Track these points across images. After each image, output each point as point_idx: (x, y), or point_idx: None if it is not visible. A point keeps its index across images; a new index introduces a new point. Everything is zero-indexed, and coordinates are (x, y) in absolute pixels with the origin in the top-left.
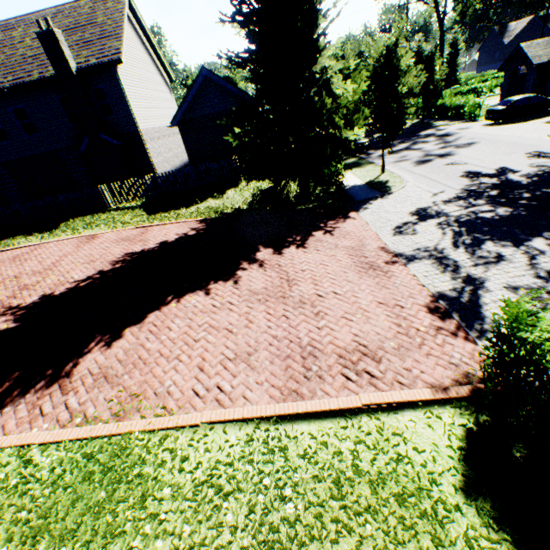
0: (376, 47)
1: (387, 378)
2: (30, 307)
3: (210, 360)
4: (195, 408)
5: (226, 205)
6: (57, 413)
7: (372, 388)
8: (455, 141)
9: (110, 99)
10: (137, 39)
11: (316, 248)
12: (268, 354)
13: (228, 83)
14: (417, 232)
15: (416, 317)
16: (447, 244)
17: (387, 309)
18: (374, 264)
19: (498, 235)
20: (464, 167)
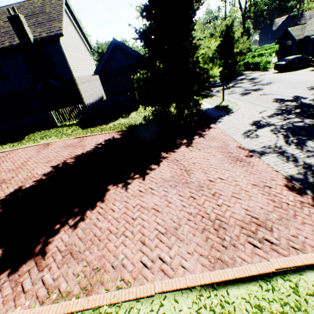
0: (219, 26)
1: (283, 244)
2: (8, 196)
3: (148, 235)
4: (147, 279)
5: (131, 122)
6: (35, 290)
7: (276, 254)
8: (260, 82)
9: (55, 58)
10: (70, 23)
11: (197, 148)
12: (189, 228)
13: (129, 48)
14: (259, 136)
15: (282, 194)
16: (282, 143)
17: (260, 189)
18: (238, 157)
19: (312, 136)
20: (272, 96)
